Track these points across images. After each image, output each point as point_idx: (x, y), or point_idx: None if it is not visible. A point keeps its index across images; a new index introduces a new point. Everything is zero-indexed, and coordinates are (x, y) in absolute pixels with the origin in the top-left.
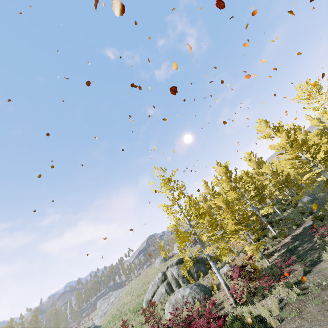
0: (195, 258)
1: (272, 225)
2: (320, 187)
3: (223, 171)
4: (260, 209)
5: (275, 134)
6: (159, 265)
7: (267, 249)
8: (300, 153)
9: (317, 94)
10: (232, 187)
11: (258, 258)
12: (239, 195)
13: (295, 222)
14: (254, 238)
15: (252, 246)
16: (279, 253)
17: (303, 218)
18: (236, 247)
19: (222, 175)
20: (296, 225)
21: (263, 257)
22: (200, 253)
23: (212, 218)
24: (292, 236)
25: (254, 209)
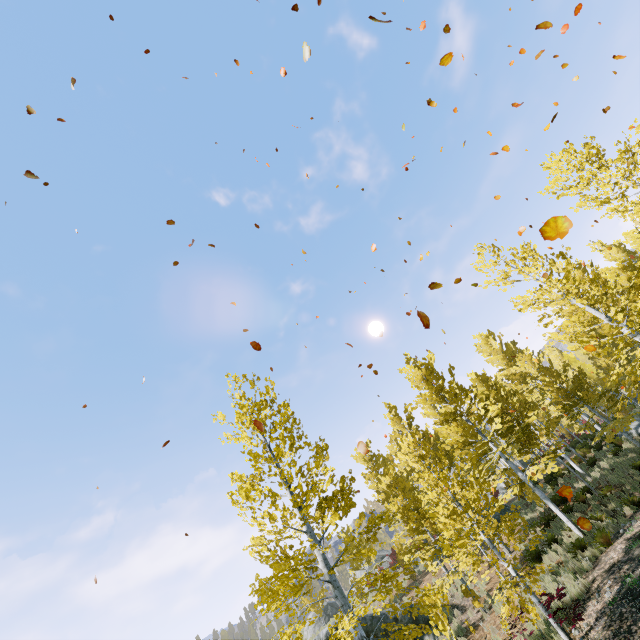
0: (378, 618)
1: (568, 508)
2: None
3: (421, 376)
4: (529, 466)
5: (519, 271)
6: (313, 631)
7: (559, 596)
8: (589, 308)
9: (596, 167)
10: (447, 414)
11: (540, 620)
12: (467, 432)
13: (628, 496)
14: (527, 550)
15: (508, 590)
16: (598, 604)
17: None
18: (484, 578)
19: (421, 387)
20: (631, 503)
21: (552, 622)
22: (402, 598)
23: (408, 499)
24: (628, 541)
25: (512, 467)
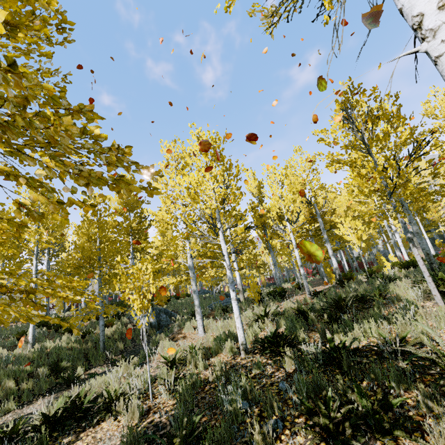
0: None
1: None
2: (201, 303)
3: None
4: None
5: None
6: None
7: None
8: None
9: None
10: None
11: None
12: None
13: None
14: None
15: None
16: None
17: (10, 400)
18: None
19: None
20: None
21: None
22: None
23: None
24: None
25: None
